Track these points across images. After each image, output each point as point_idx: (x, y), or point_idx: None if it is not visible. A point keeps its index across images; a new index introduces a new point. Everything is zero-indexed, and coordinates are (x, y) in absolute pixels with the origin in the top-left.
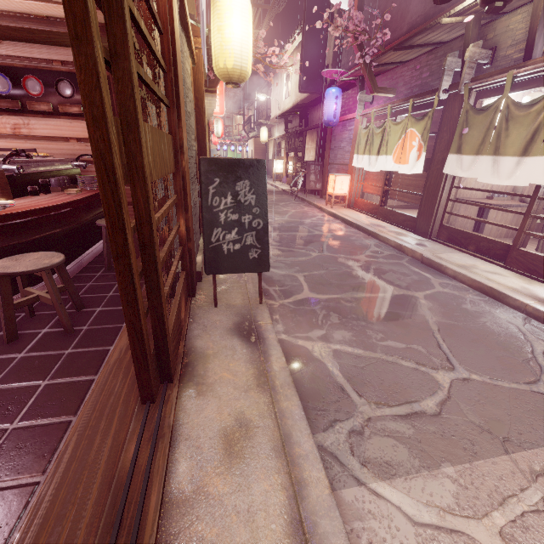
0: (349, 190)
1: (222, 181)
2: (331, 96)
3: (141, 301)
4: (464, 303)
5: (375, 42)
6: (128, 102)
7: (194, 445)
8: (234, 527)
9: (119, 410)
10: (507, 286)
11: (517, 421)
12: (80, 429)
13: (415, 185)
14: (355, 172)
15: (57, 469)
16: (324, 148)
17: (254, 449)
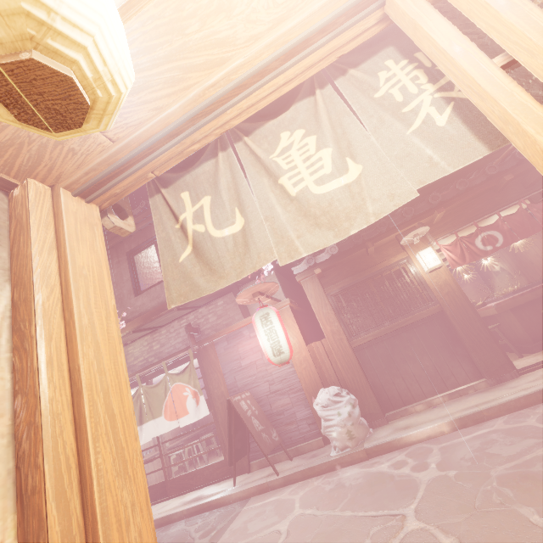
0: None
1: None
2: None
3: None
4: None
5: None
6: None
7: None
8: None
9: None
10: (171, 509)
11: None
12: None
13: None
14: None
15: None
16: None
17: None
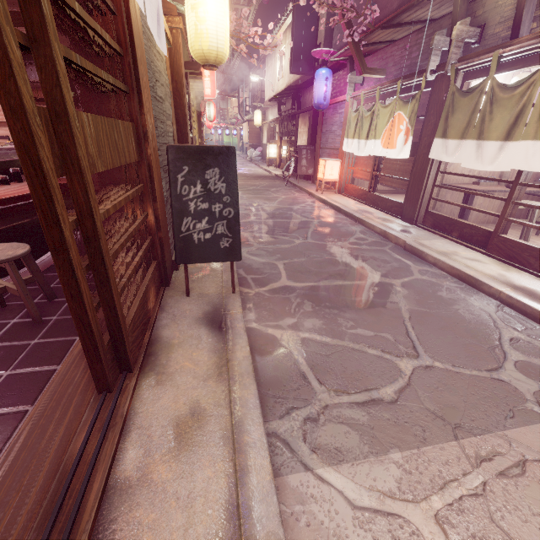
0: (340, 176)
1: (191, 169)
2: (321, 77)
3: (87, 294)
4: (440, 291)
5: (363, 20)
6: (55, 91)
7: (145, 434)
8: (171, 512)
9: (76, 399)
10: (484, 273)
11: (471, 407)
12: (35, 419)
13: (403, 170)
14: (346, 157)
15: (7, 458)
16: (316, 132)
17: (204, 437)
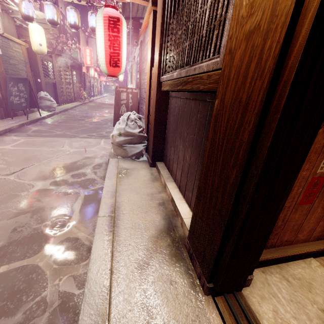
0: None
1: (14, 83)
2: None
3: None
4: (103, 128)
5: None
6: None
7: None
8: None
9: None
10: None
11: (62, 136)
12: None
13: None
14: None
15: None
16: None
17: None
